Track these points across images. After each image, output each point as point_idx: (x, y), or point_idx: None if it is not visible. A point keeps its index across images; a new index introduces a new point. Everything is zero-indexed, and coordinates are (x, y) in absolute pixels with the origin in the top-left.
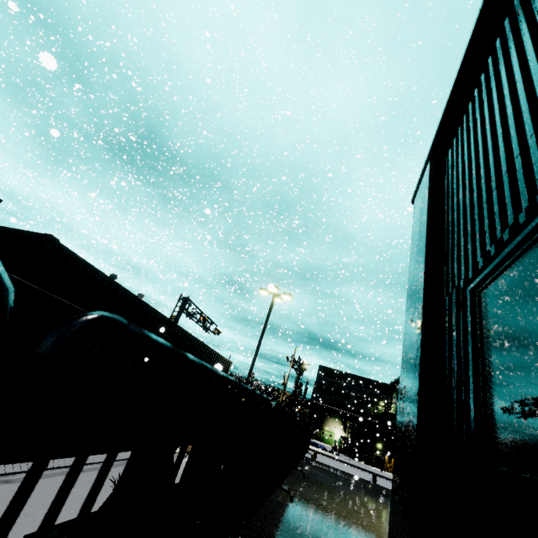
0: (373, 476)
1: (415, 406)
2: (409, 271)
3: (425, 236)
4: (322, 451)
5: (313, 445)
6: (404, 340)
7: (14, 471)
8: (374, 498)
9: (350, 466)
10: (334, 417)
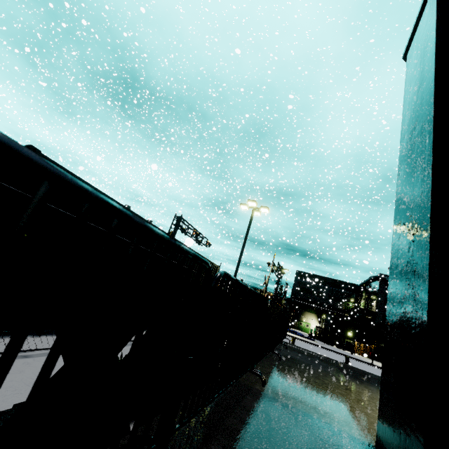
0: (346, 358)
1: (424, 280)
2: (402, 134)
3: (434, 68)
4: (300, 338)
5: (293, 333)
6: (396, 213)
7: (33, 348)
8: (351, 380)
9: (325, 350)
10: (310, 311)
